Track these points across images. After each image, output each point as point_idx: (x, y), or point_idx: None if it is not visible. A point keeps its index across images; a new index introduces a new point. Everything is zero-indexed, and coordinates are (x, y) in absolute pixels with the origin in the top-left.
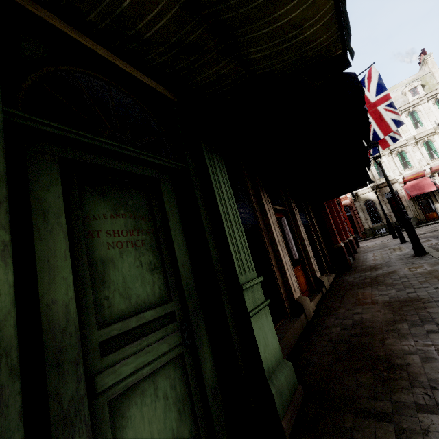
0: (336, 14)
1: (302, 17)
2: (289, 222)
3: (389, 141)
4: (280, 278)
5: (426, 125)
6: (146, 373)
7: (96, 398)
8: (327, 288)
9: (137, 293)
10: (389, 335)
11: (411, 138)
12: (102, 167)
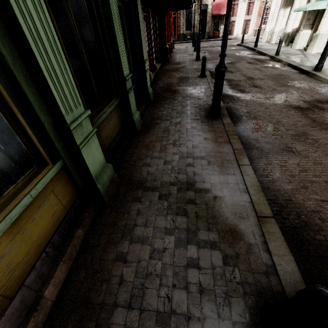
0: None
1: None
2: (147, 26)
3: None
4: None
5: None
6: None
7: None
8: (157, 70)
9: None
10: (177, 86)
11: None
12: None
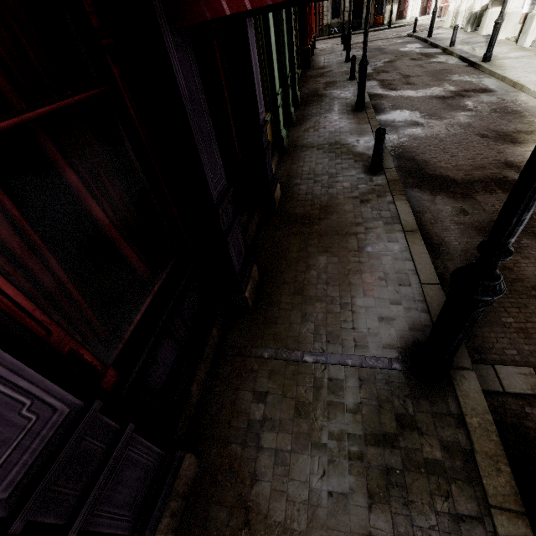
0: None
1: None
2: None
3: None
4: None
5: None
6: None
7: None
8: (299, 78)
9: None
10: (323, 91)
11: None
12: None
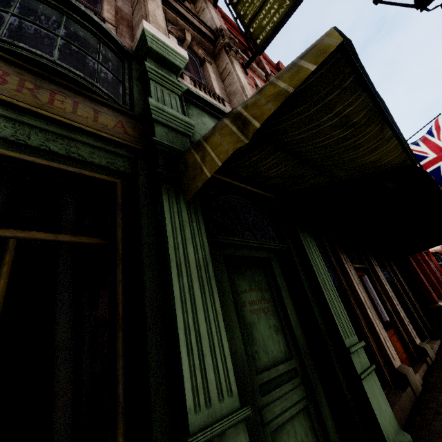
0: (404, 151)
1: (378, 158)
2: (372, 280)
3: None
4: (374, 343)
5: None
6: (287, 416)
7: (264, 428)
8: (432, 358)
9: (271, 349)
10: None
11: None
12: (240, 256)
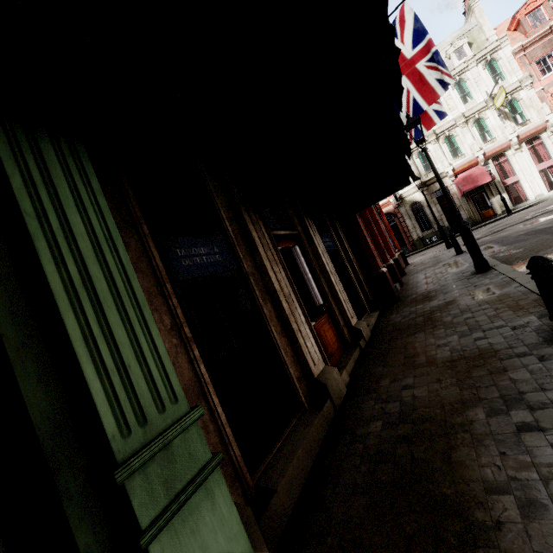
0: None
1: None
2: (305, 252)
3: (434, 118)
4: (290, 349)
5: (476, 98)
6: None
7: None
8: (367, 338)
9: None
10: (457, 437)
11: (460, 116)
12: None
